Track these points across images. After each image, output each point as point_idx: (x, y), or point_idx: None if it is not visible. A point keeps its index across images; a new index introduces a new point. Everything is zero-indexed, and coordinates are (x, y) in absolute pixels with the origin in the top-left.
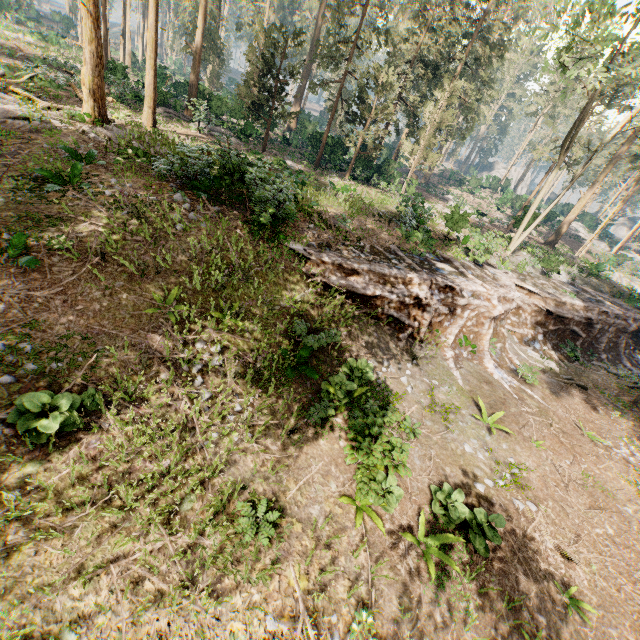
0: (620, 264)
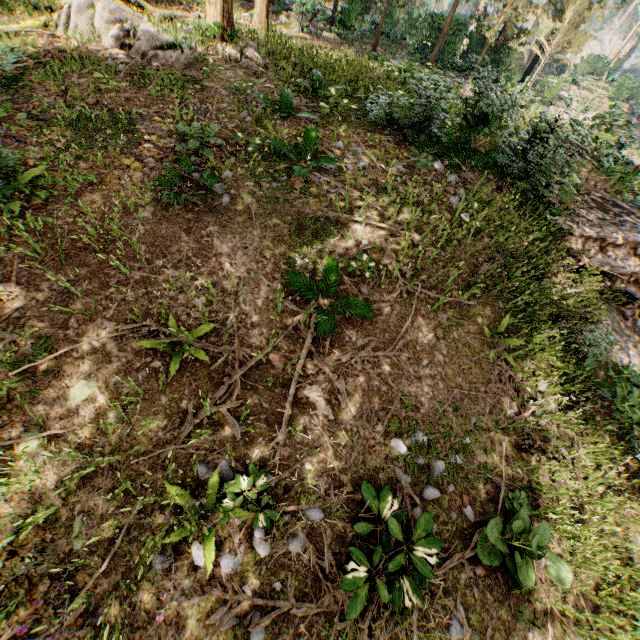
0: None
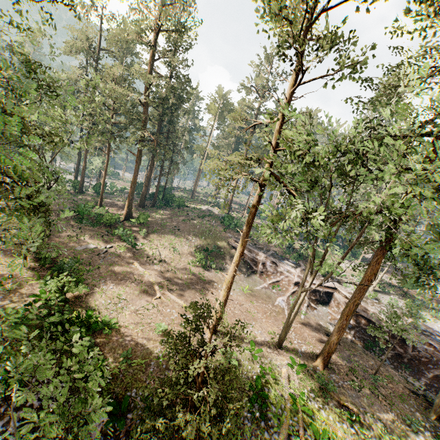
0: None
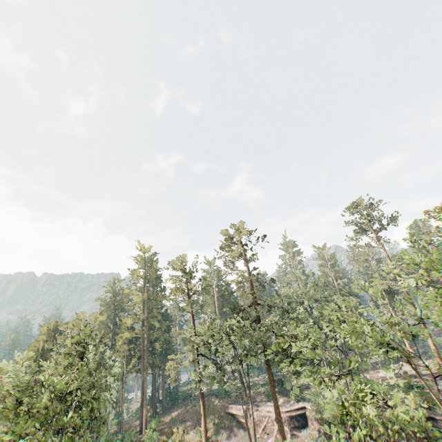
0: None
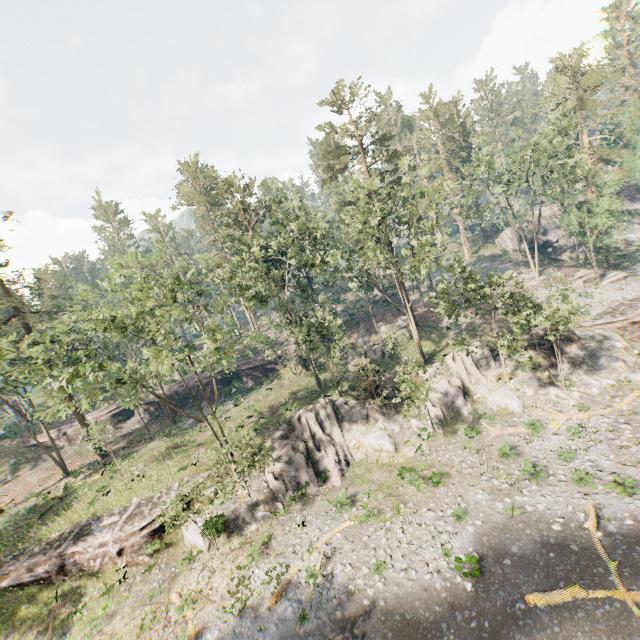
0: (341, 300)
